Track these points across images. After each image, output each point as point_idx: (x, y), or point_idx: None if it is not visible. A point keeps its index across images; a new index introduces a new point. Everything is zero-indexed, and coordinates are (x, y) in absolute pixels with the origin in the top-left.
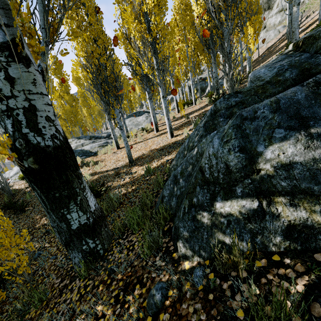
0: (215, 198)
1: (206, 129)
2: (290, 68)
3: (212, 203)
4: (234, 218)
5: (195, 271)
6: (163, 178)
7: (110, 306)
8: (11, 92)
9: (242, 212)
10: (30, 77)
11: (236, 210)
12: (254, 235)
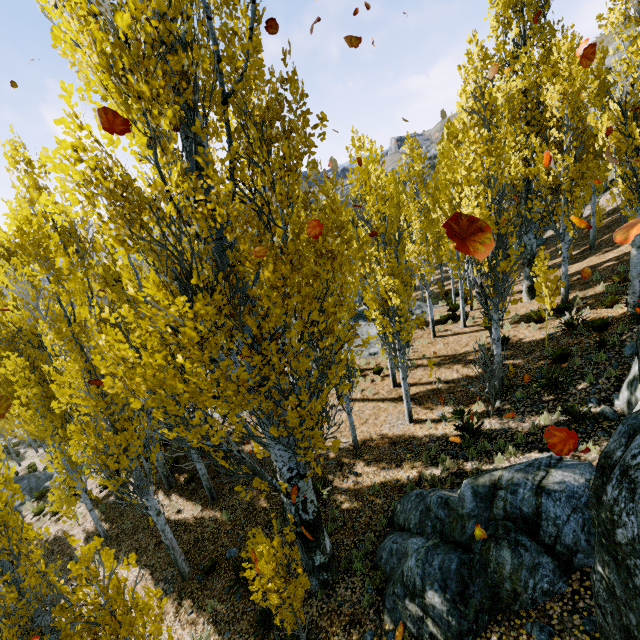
0: (406, 597)
1: (419, 521)
2: (475, 517)
3: (404, 599)
4: (413, 614)
5: (389, 633)
6: (386, 518)
7: (341, 630)
8: (298, 494)
9: (416, 613)
10: (306, 483)
11: (414, 611)
12: (419, 628)
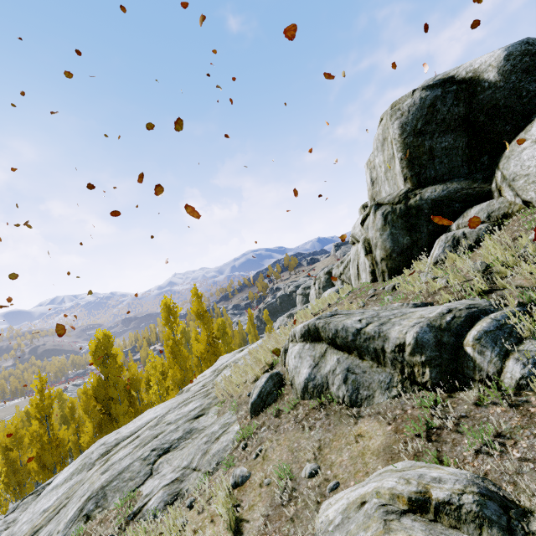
0: None
1: None
2: None
3: None
4: None
5: None
6: None
7: None
8: None
9: None
10: None
11: None
12: None
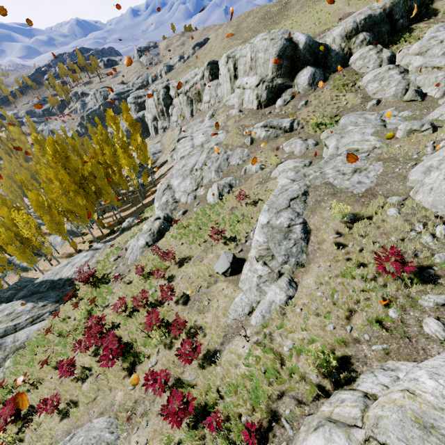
0: None
1: None
2: None
3: None
4: None
5: None
6: None
7: None
8: None
9: None
10: None
11: None
12: None
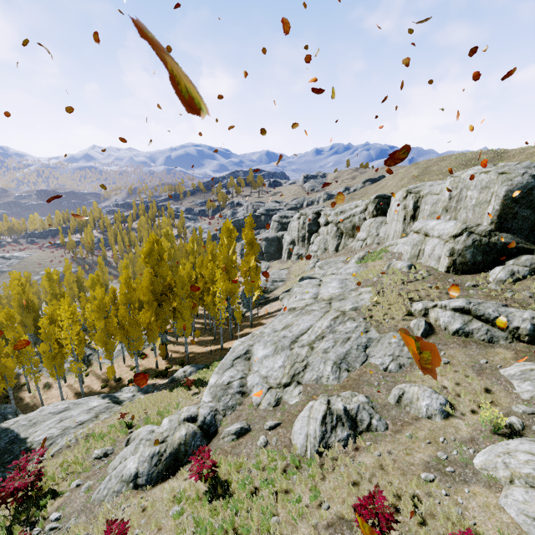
0: None
1: None
2: None
3: None
4: None
5: None
6: None
7: None
8: None
9: None
10: None
11: None
12: None
